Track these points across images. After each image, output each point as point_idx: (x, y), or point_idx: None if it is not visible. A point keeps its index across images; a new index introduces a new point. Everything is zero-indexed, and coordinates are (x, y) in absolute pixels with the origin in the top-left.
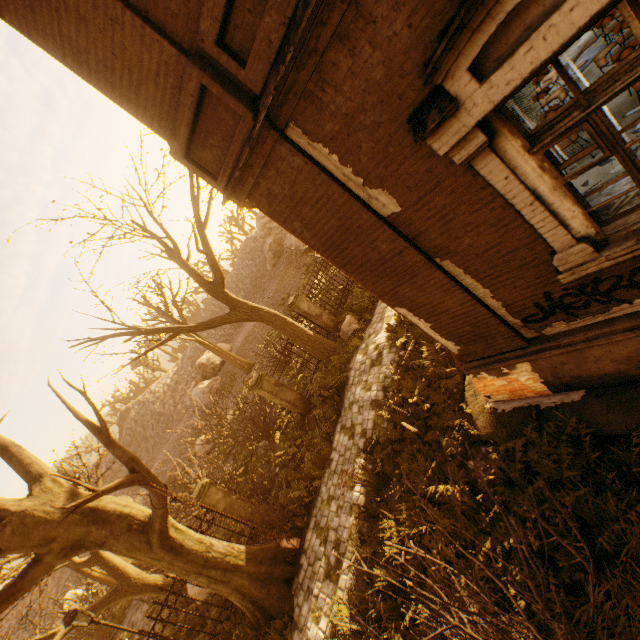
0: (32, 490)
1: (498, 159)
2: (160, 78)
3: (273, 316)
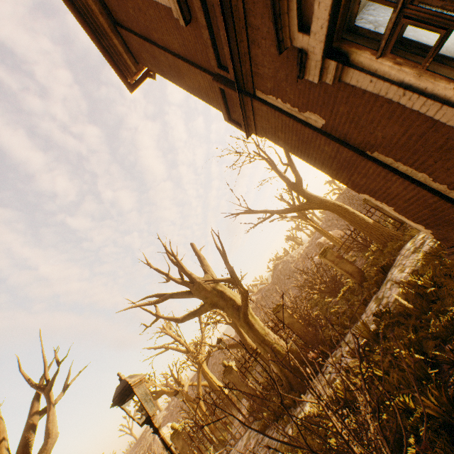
0: (204, 276)
1: (356, 71)
2: (211, 89)
3: (336, 206)
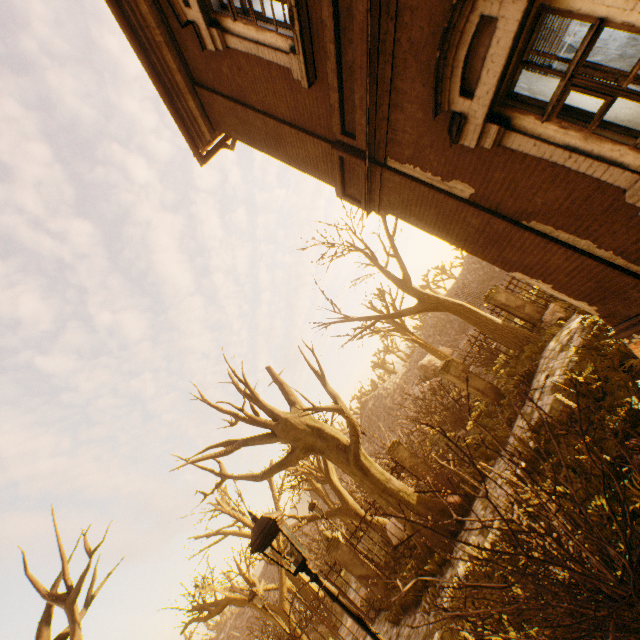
0: (291, 409)
1: (519, 135)
2: (324, 159)
3: (457, 306)
